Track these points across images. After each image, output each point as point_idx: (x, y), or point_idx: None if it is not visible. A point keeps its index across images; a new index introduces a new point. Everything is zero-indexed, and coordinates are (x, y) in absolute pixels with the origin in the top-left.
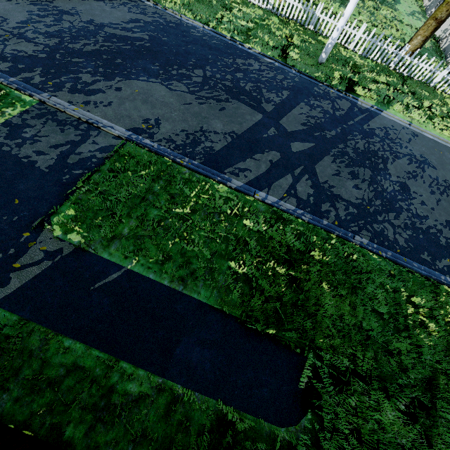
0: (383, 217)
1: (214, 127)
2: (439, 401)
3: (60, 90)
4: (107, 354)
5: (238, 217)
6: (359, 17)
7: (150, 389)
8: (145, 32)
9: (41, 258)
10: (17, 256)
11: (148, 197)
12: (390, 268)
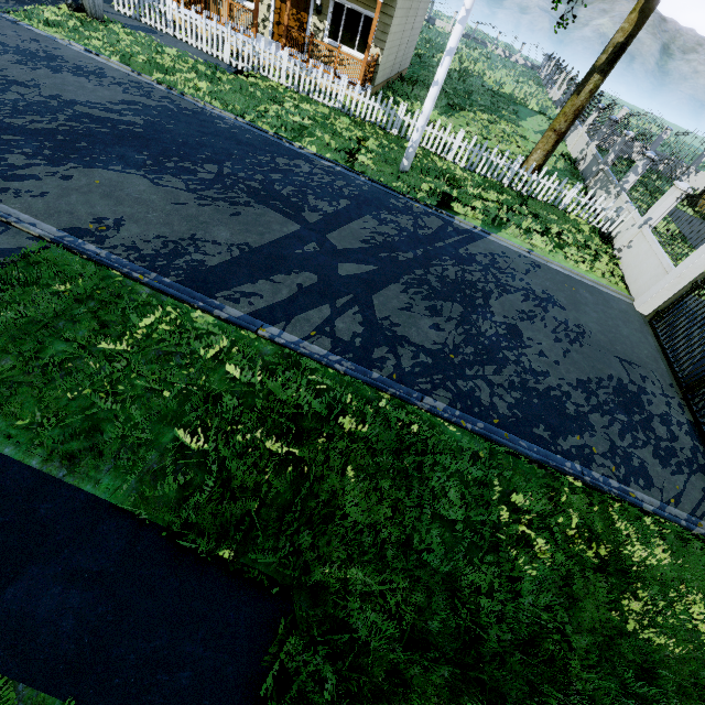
0: (475, 371)
1: (215, 236)
2: (543, 686)
3: None
4: None
5: (218, 361)
6: (467, 129)
7: None
8: (140, 116)
9: None
10: None
11: (56, 324)
12: (479, 448)
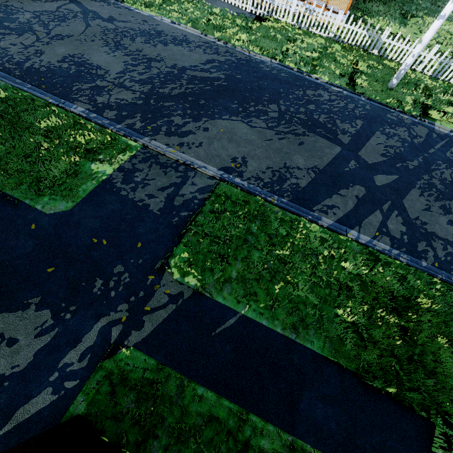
0: None
1: (296, 163)
2: None
3: (157, 134)
4: (237, 405)
5: (334, 259)
6: (422, 36)
7: (282, 447)
8: (220, 72)
9: (166, 301)
10: (147, 299)
11: (248, 239)
12: None
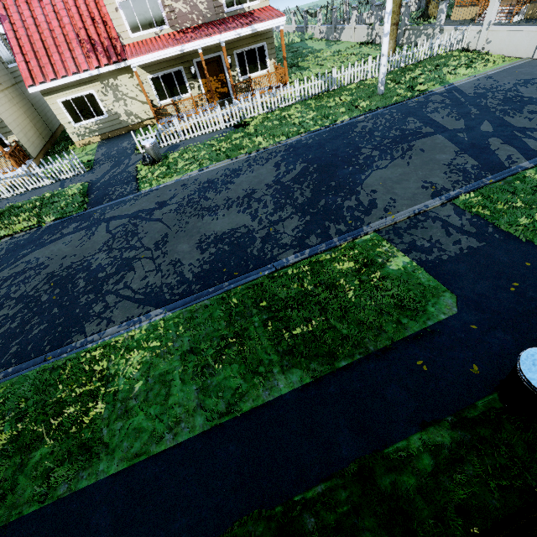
0: None
1: (446, 159)
2: None
3: (362, 219)
4: None
5: None
6: (328, 66)
7: None
8: (296, 164)
9: None
10: None
11: (536, 205)
12: None
